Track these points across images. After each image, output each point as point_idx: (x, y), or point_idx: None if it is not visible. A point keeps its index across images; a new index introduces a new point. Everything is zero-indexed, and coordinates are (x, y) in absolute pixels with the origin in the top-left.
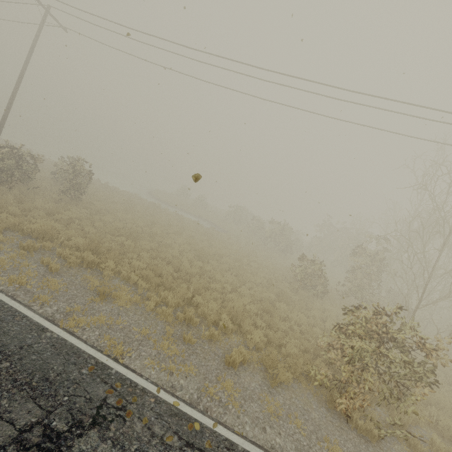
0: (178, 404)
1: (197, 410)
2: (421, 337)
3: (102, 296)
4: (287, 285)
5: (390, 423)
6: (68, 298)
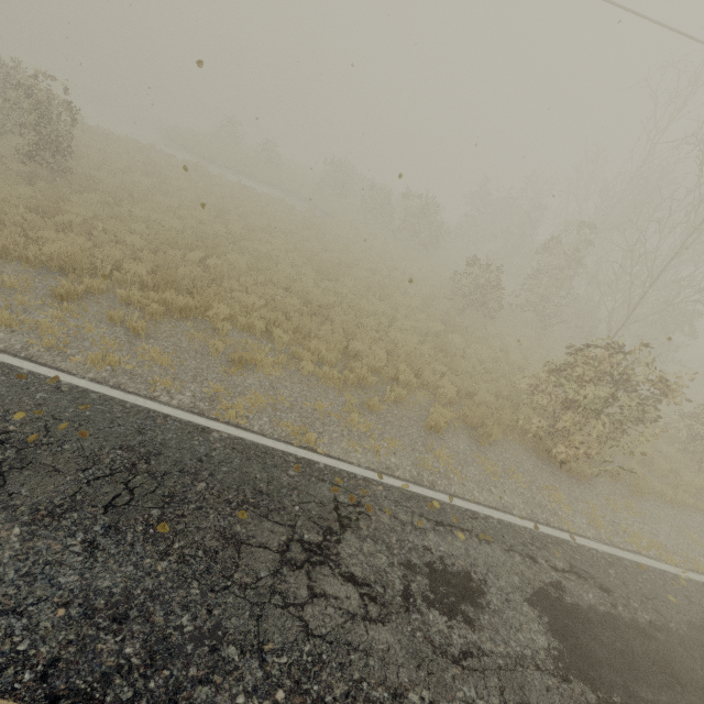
0: (407, 486)
1: (427, 488)
2: (667, 379)
3: (238, 364)
4: (449, 305)
5: (600, 461)
6: (192, 375)
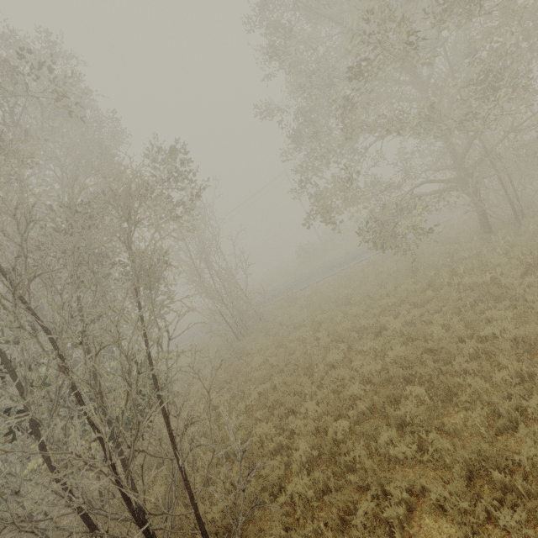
0: None
1: None
2: None
3: None
4: None
5: None
6: None
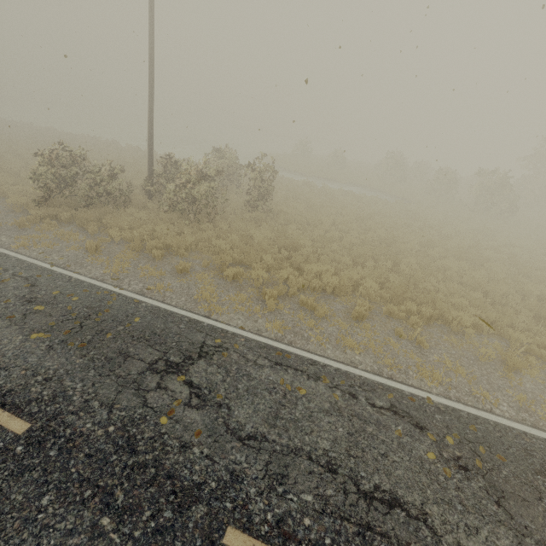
0: None
1: None
2: None
3: (510, 369)
4: None
5: None
6: (486, 382)
